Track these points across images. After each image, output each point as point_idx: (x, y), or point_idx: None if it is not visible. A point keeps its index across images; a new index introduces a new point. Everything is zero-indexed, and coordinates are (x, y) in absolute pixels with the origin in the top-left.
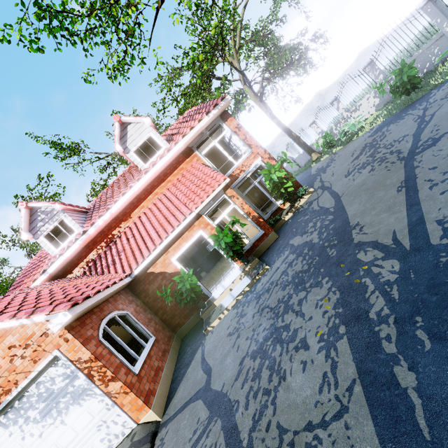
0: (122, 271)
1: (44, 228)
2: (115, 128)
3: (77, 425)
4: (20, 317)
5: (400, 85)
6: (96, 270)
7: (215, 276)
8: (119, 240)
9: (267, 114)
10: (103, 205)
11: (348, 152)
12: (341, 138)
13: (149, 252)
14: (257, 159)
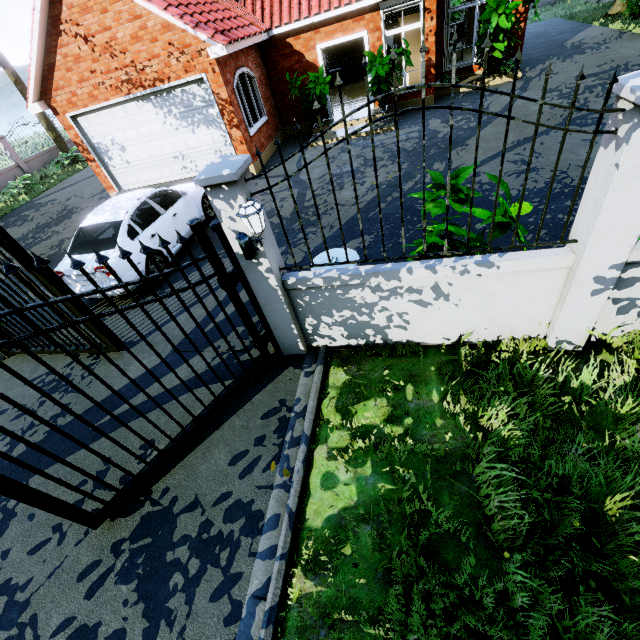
0: (261, 18)
1: None
2: None
3: (202, 140)
4: (188, 23)
5: None
6: None
7: (349, 98)
8: None
9: None
10: None
11: (613, 55)
12: None
13: (299, 16)
14: None
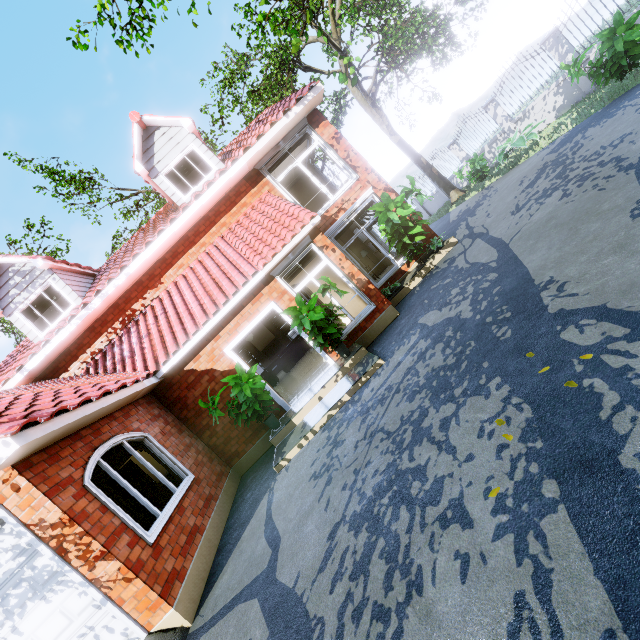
0: (144, 368)
1: (20, 298)
2: (134, 134)
3: (41, 634)
4: None
5: (609, 61)
6: (106, 366)
7: (298, 377)
8: (142, 319)
9: (382, 128)
10: (118, 263)
11: (513, 180)
12: (500, 161)
13: (187, 337)
14: (366, 190)
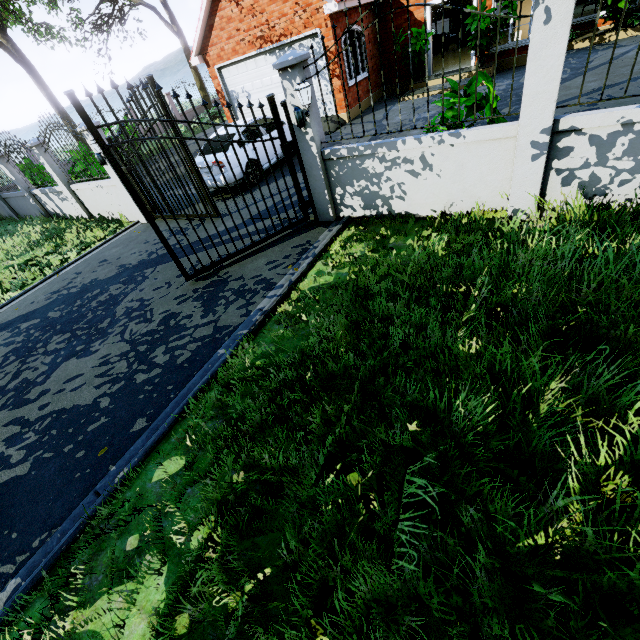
0: None
1: None
2: None
3: None
4: None
5: None
6: None
7: (456, 59)
8: None
9: None
10: None
11: None
12: None
13: None
14: None
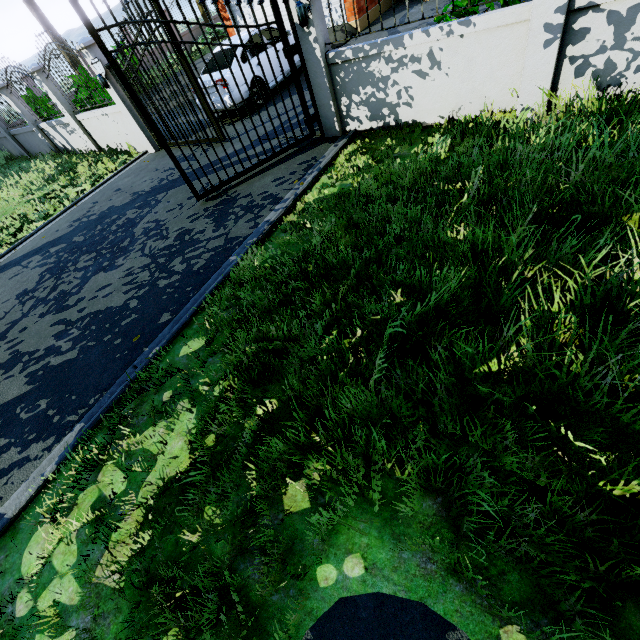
0: None
1: None
2: None
3: None
4: None
5: None
6: None
7: None
8: None
9: None
10: None
11: None
12: None
13: None
14: None
